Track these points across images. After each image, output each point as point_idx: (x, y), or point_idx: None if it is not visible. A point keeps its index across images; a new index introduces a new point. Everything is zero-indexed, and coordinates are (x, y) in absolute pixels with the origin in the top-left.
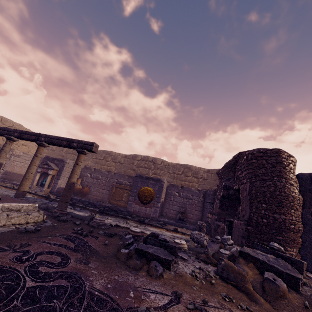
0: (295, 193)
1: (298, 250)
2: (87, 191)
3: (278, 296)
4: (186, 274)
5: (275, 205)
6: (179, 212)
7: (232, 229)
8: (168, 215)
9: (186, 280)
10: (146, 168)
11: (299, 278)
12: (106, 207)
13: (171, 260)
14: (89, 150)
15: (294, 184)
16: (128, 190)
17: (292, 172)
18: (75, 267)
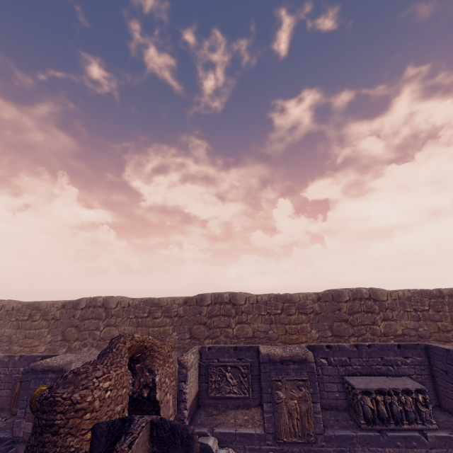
0: None
1: None
2: None
3: None
4: None
5: None
6: None
7: None
8: None
9: None
10: (94, 319)
11: None
12: None
13: None
14: None
15: None
16: None
17: (73, 433)
18: None
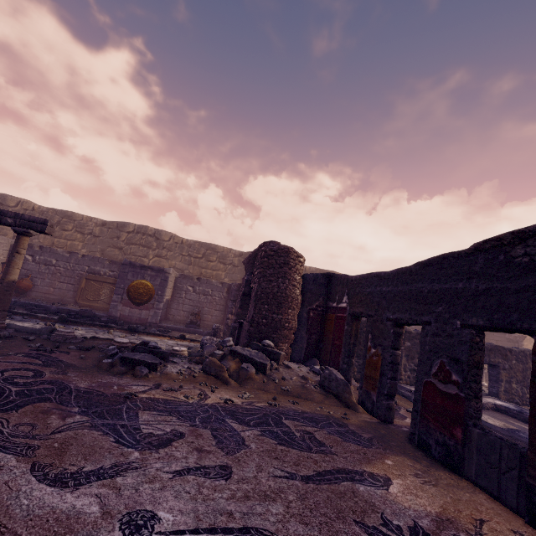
0: (295, 294)
1: (291, 345)
2: (28, 286)
3: (246, 378)
4: (172, 373)
5: (275, 306)
6: (192, 314)
7: (241, 331)
8: (176, 319)
9: (171, 377)
10: (142, 246)
11: (266, 364)
12: (71, 313)
13: (158, 363)
14: (40, 231)
15: (297, 285)
16: (110, 284)
17: (297, 273)
18: (54, 377)
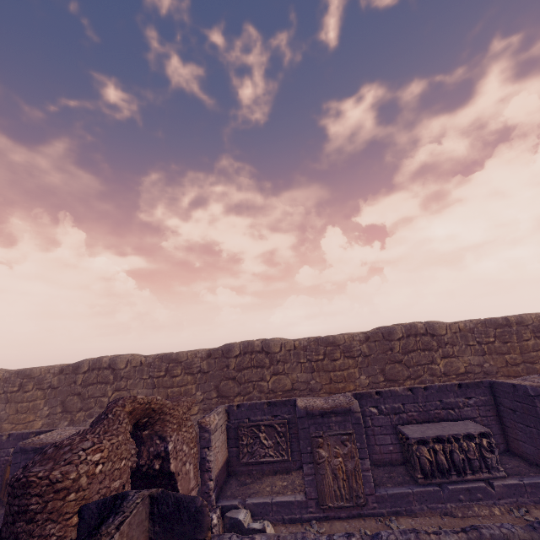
0: None
1: None
2: None
3: None
4: None
5: None
6: None
7: None
8: None
9: None
10: (100, 384)
11: None
12: None
13: None
14: None
15: None
16: None
17: (54, 518)
18: None
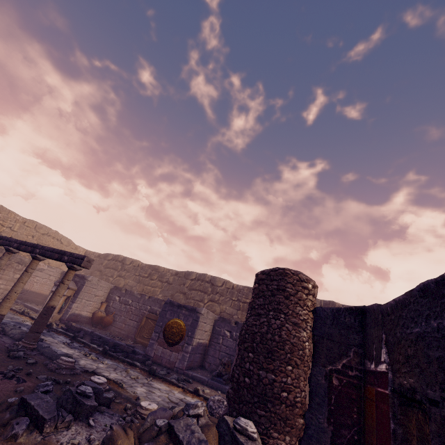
0: (298, 338)
1: (301, 440)
2: (109, 321)
3: None
4: (56, 443)
5: (263, 355)
6: (221, 363)
7: None
8: (212, 368)
9: None
10: (200, 291)
11: None
12: (118, 347)
13: (46, 419)
14: (78, 265)
15: (301, 323)
16: None
17: (301, 304)
18: None
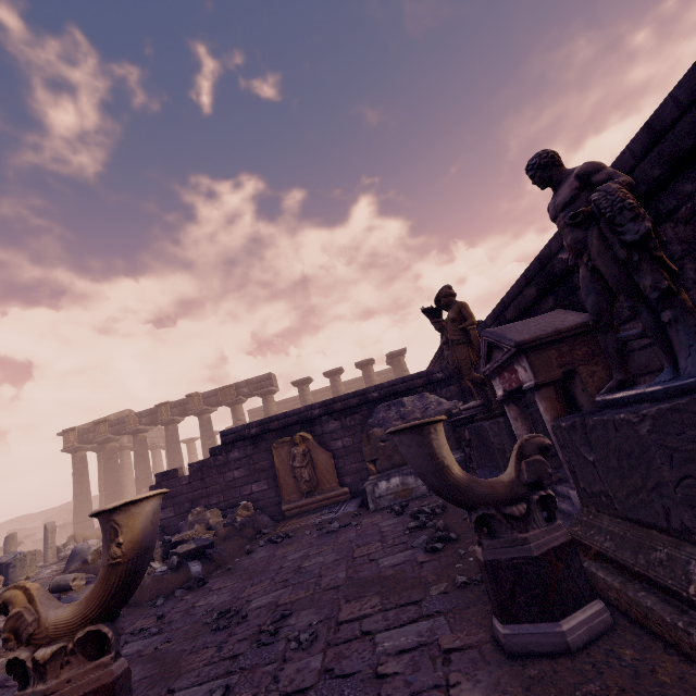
0: None
1: None
2: None
3: None
4: None
5: None
6: None
7: None
8: None
9: None
10: None
11: None
12: None
13: None
14: None
15: None
16: None
17: None
18: None
